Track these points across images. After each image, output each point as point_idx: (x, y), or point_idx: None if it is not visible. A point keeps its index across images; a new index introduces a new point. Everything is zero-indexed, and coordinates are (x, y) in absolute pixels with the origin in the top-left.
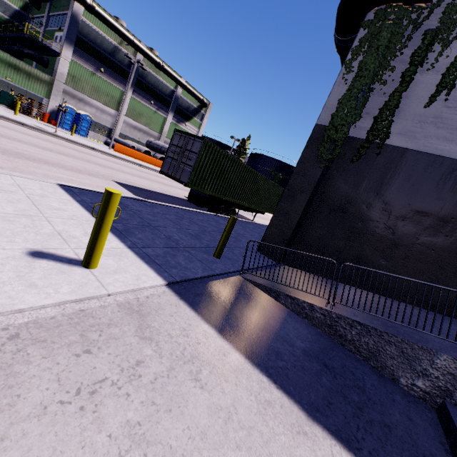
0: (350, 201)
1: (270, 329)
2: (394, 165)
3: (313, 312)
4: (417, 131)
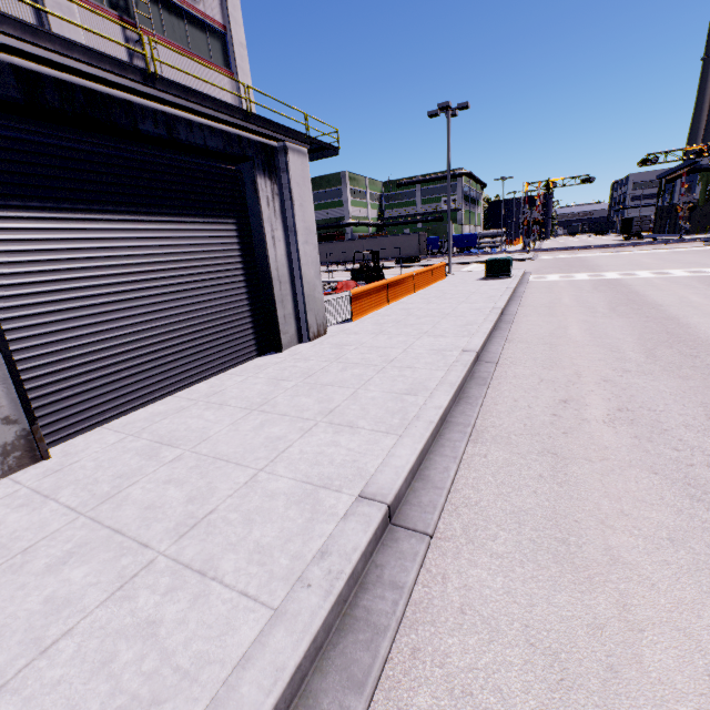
0: (709, 212)
1: None
2: None
3: None
4: None
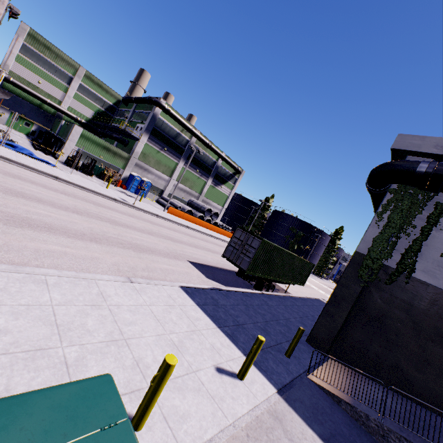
0: (385, 315)
1: (344, 435)
2: (420, 294)
3: (369, 421)
4: (436, 272)
